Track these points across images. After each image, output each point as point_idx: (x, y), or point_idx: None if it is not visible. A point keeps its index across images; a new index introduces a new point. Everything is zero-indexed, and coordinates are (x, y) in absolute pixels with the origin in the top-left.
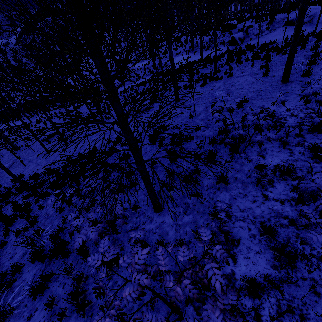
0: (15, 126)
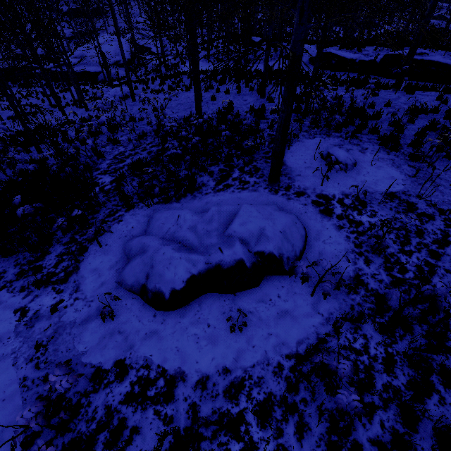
0: None
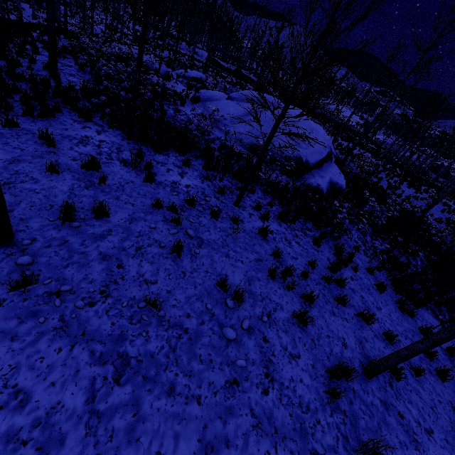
0: None
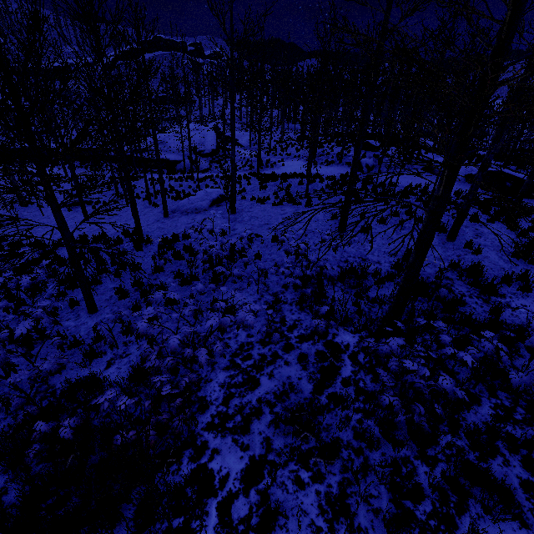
0: None
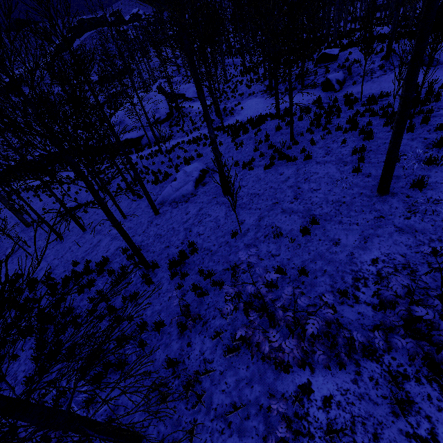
0: (35, 186)
